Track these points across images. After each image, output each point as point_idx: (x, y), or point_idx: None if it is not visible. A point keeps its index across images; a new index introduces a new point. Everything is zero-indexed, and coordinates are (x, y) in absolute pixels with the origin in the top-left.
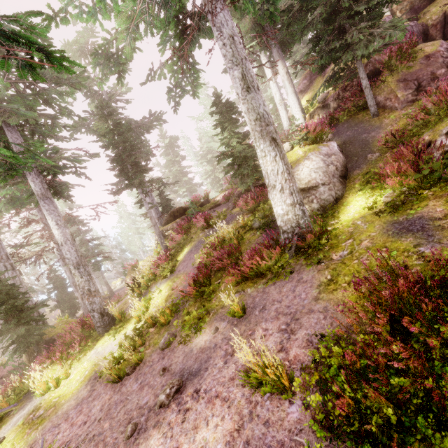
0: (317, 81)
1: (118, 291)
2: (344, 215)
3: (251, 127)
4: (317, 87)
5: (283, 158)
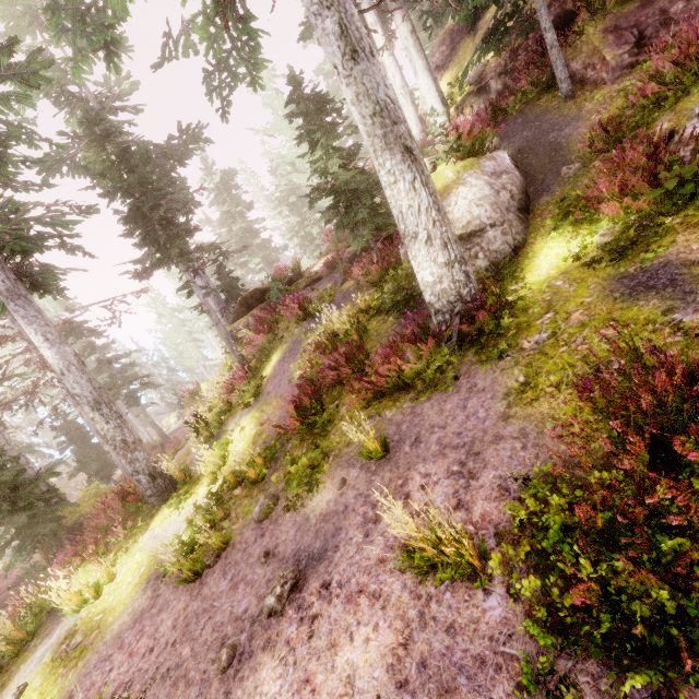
0: (464, 46)
1: (175, 434)
2: (531, 274)
3: (366, 129)
4: (465, 58)
5: (426, 183)
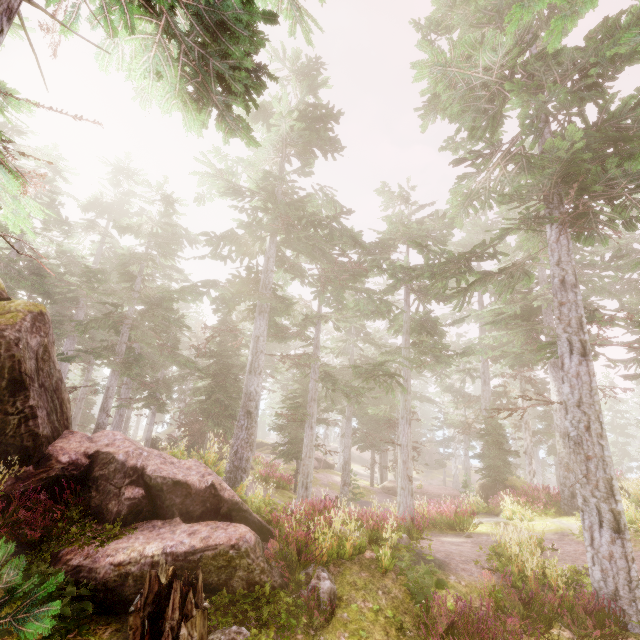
0: None
1: None
2: None
3: None
4: None
5: None
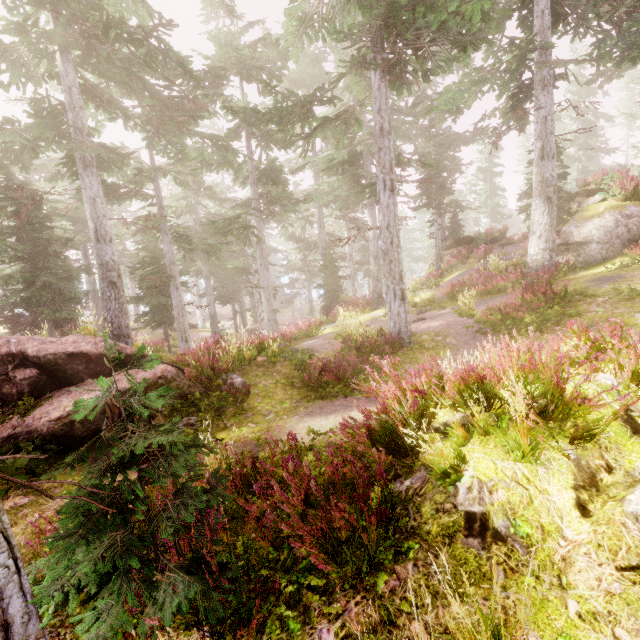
0: None
1: None
2: (593, 270)
3: (535, 185)
4: None
5: (551, 213)
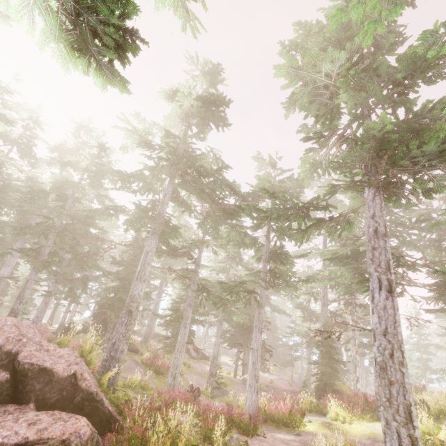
0: None
1: None
2: None
3: None
4: None
5: None
